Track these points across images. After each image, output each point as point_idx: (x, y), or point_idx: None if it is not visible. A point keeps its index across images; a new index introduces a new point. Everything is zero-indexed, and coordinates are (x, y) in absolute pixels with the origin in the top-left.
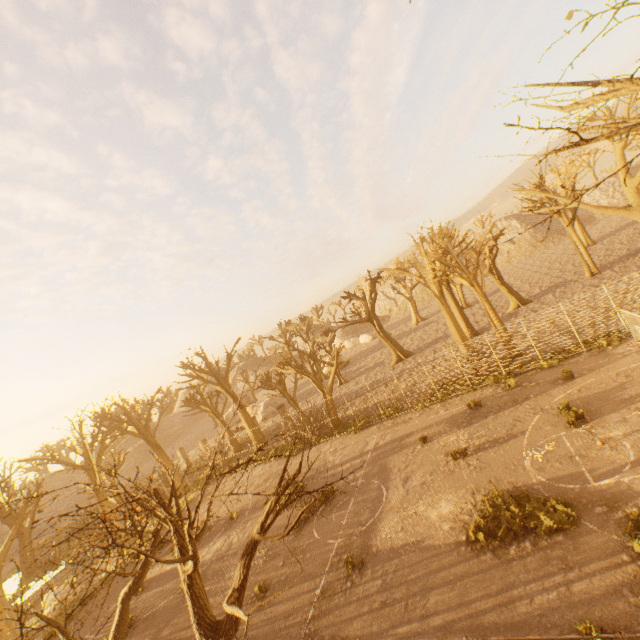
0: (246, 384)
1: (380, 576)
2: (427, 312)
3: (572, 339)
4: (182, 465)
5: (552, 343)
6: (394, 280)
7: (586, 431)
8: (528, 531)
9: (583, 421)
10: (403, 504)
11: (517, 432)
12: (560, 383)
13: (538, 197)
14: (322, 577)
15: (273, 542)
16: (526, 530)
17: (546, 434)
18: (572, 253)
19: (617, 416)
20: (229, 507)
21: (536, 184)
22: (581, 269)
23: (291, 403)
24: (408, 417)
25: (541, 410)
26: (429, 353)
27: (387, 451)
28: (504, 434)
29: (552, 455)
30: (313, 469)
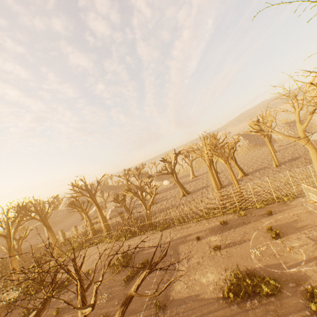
0: (102, 198)
1: (175, 314)
2: (197, 173)
3: (270, 195)
4: (60, 239)
5: (260, 196)
6: (184, 155)
7: (281, 242)
8: (255, 294)
9: (279, 237)
10: (187, 273)
11: (246, 239)
12: (266, 216)
13: (259, 127)
14: (141, 313)
15: (112, 289)
16: (254, 293)
17: (261, 241)
18: (266, 155)
19: (295, 236)
20: (87, 266)
21: (255, 121)
22: (271, 163)
23: (128, 211)
24: (189, 225)
25: (257, 229)
26: (199, 193)
27: (178, 242)
28: (239, 239)
29: (265, 253)
30: (137, 249)
